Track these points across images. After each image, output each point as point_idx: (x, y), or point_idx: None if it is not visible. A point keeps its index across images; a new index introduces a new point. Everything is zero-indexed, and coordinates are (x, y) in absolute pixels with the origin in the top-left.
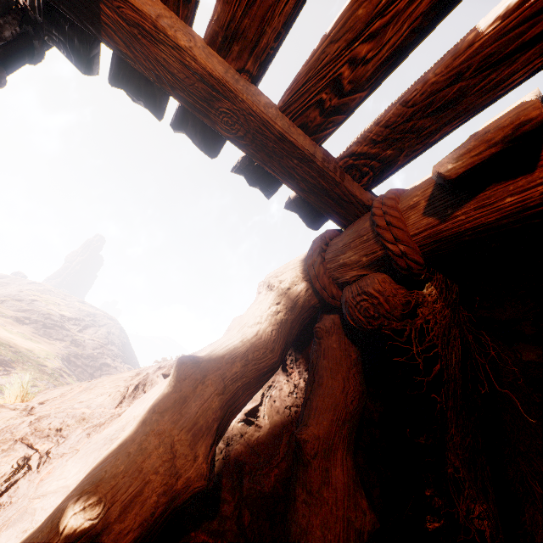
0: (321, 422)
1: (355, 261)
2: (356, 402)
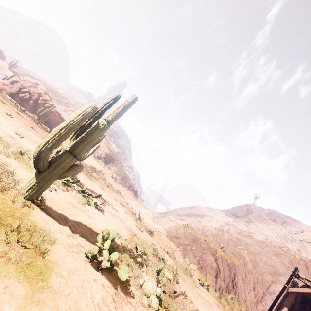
0: (298, 300)
1: (307, 293)
2: (301, 300)
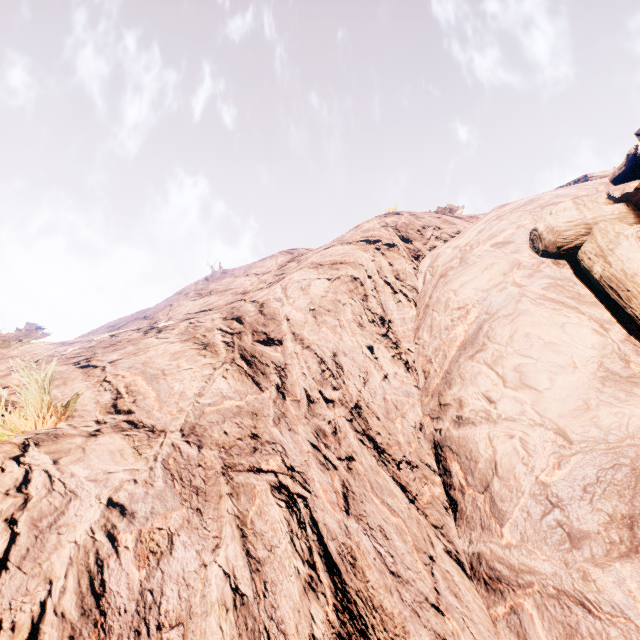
0: None
1: None
2: None
